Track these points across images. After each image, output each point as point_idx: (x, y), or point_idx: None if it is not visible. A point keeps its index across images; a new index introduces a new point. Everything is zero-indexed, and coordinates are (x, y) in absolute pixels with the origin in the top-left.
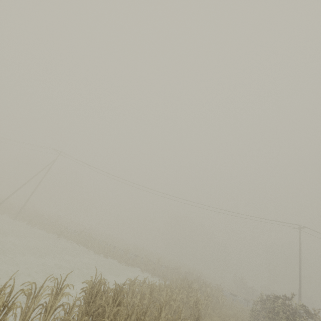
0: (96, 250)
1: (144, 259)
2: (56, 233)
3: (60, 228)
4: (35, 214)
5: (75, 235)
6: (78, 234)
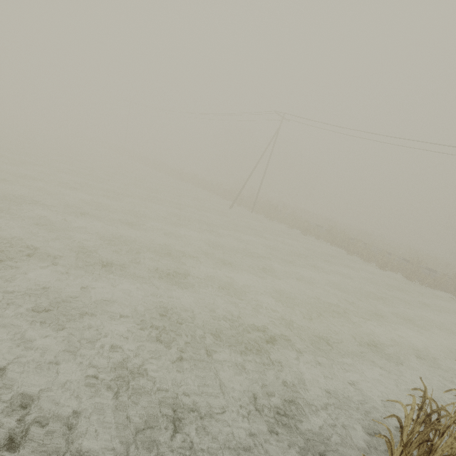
0: (363, 256)
1: (451, 279)
2: (298, 229)
3: (302, 223)
4: (267, 205)
5: (324, 233)
6: (328, 232)
